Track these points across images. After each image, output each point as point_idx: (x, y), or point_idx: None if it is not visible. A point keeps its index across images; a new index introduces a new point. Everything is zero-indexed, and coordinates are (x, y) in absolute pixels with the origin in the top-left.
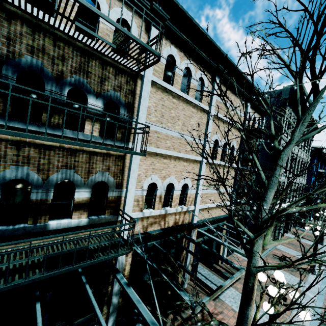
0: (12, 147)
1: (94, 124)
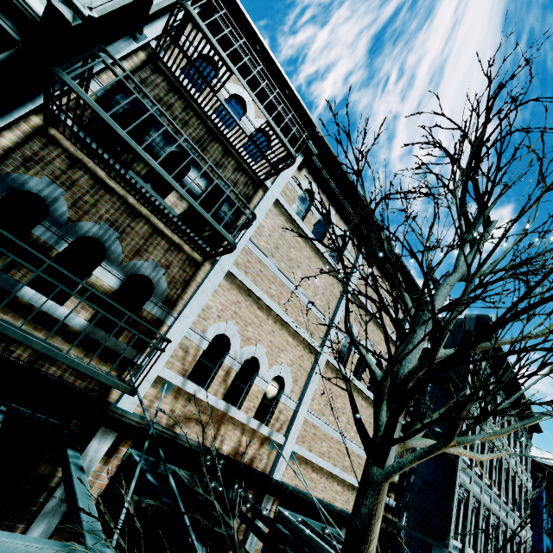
0: (66, 161)
1: (183, 200)
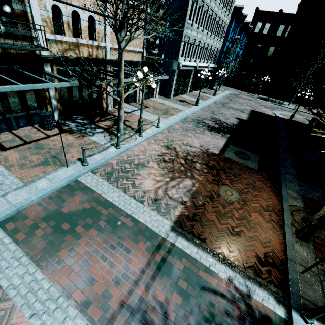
0: None
1: None
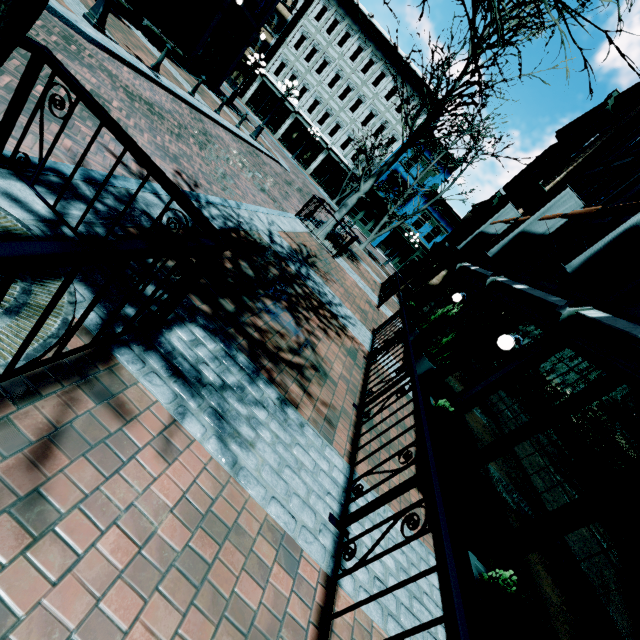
0: None
1: None
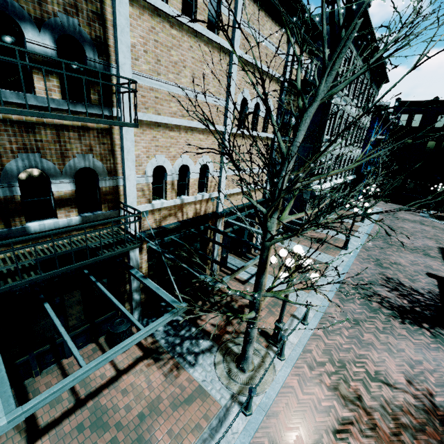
0: None
1: (49, 78)
